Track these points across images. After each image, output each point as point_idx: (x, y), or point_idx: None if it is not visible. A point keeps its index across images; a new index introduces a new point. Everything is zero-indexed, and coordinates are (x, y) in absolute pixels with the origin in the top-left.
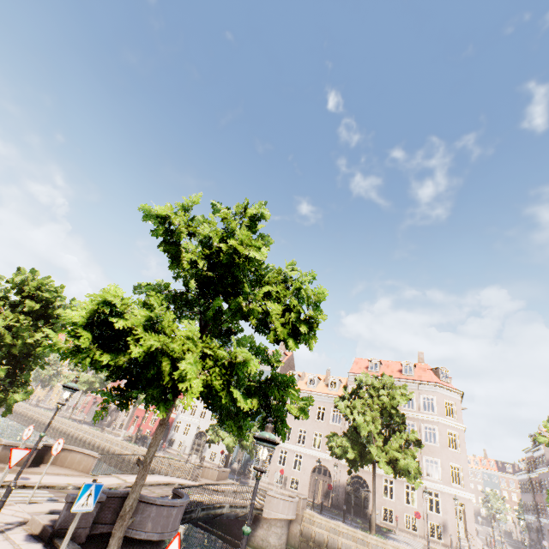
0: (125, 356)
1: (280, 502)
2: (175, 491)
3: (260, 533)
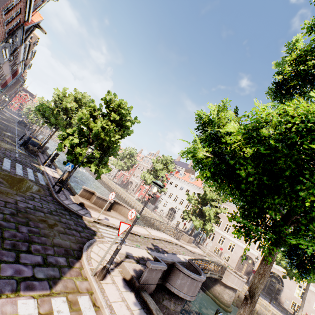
0: None
1: (235, 278)
2: (190, 261)
3: (217, 289)
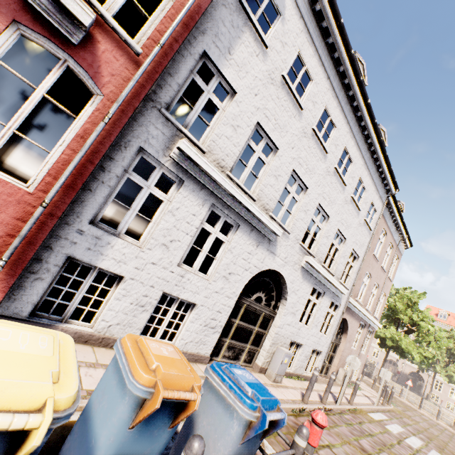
0: (395, 343)
1: None
2: None
3: None
